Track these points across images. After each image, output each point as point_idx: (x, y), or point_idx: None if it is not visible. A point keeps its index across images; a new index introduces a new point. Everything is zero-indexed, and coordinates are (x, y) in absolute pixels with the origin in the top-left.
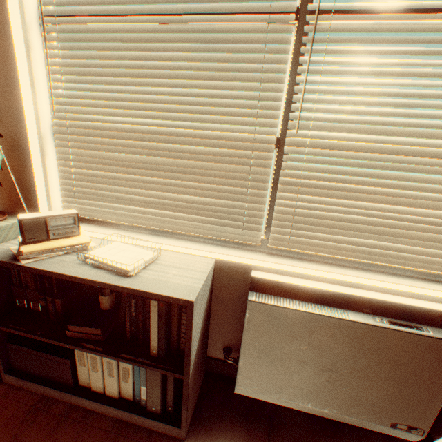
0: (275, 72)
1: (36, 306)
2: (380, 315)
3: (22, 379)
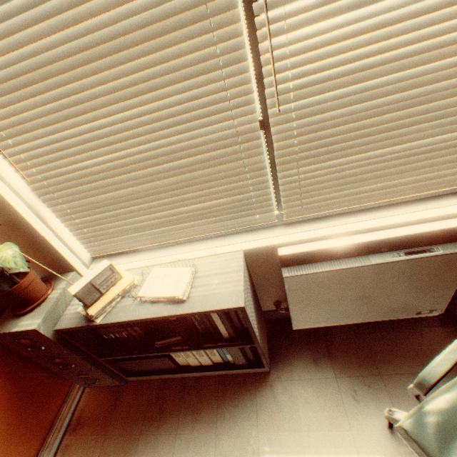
0: (232, 50)
1: (121, 334)
2: (396, 250)
3: (141, 376)
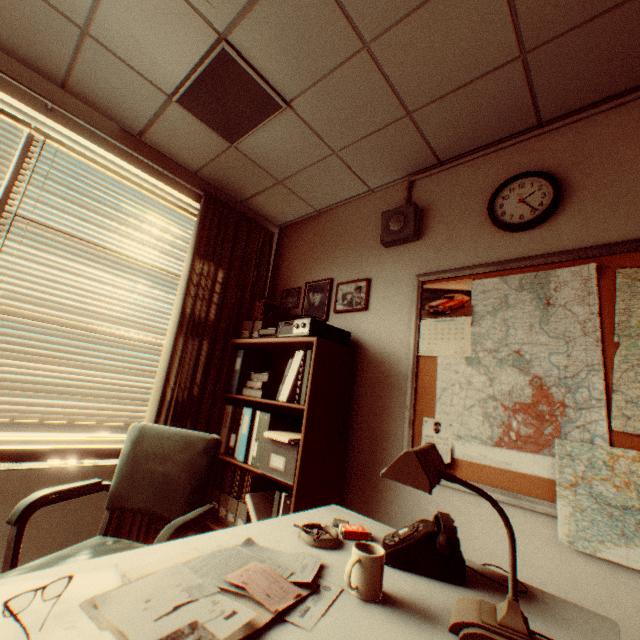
0: None
1: None
2: (58, 460)
3: None
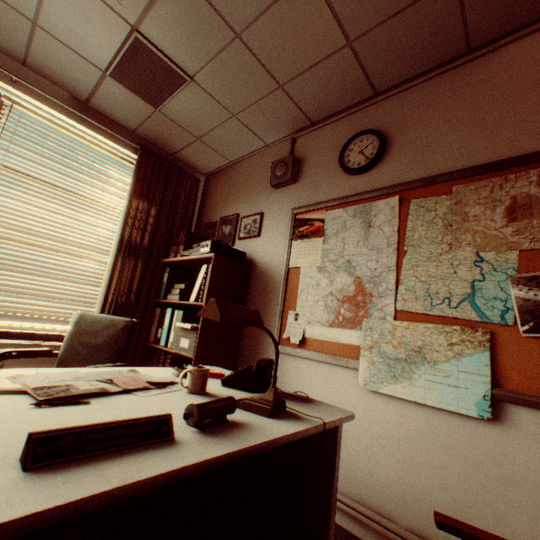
0: None
1: None
2: (25, 340)
3: None
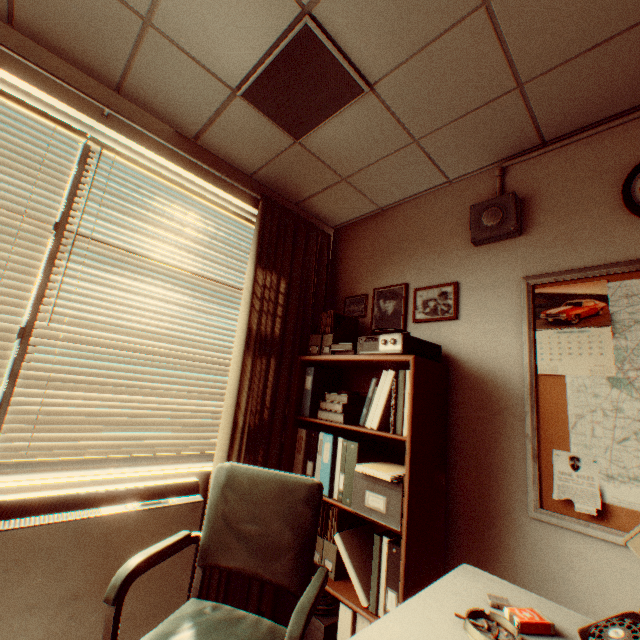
0: (27, 265)
1: None
2: (135, 502)
3: None
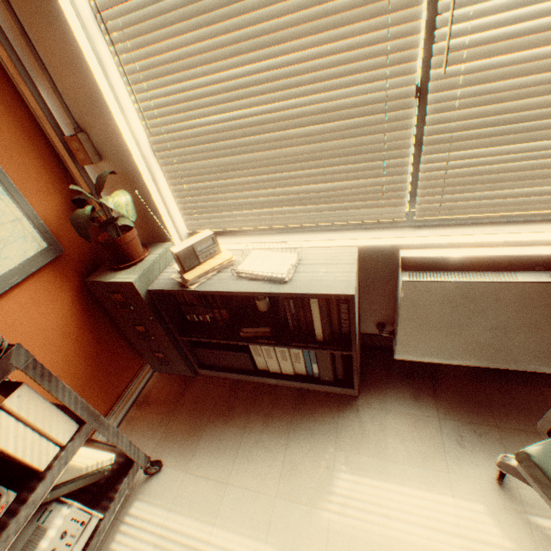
0: None
1: (204, 318)
2: None
3: (213, 371)
